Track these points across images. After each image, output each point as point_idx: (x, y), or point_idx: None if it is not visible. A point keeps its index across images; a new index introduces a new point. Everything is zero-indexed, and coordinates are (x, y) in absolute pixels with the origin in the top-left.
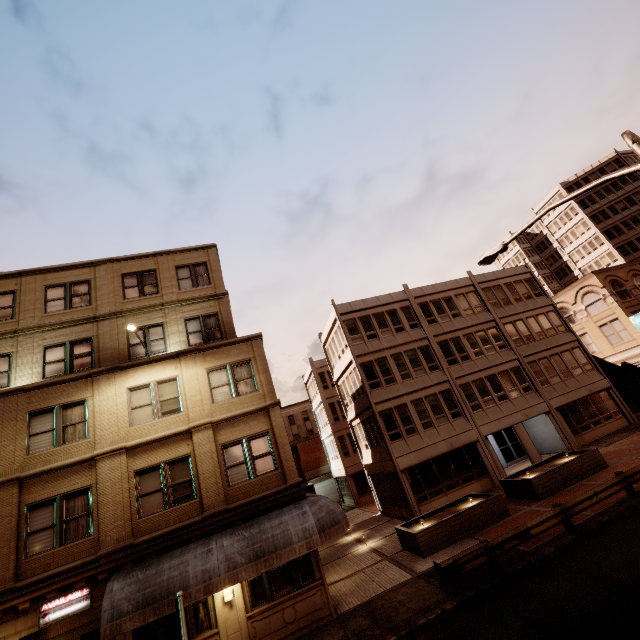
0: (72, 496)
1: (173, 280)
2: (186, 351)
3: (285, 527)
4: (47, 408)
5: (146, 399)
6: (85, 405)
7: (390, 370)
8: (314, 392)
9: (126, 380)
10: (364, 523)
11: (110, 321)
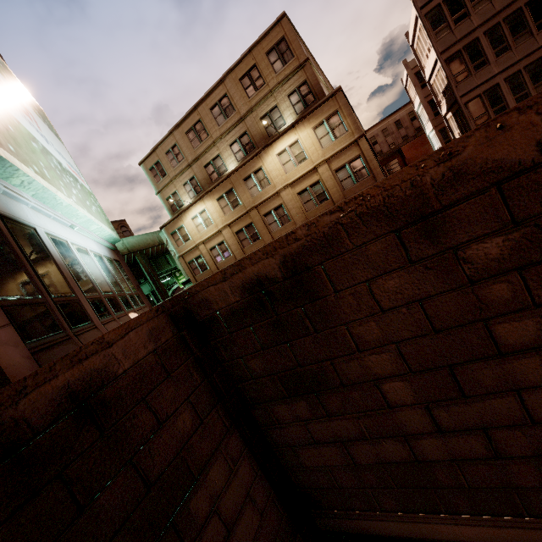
0: (277, 209)
1: (269, 67)
2: (297, 121)
3: None
4: (248, 176)
5: (287, 158)
6: (262, 170)
7: (481, 52)
8: (413, 94)
9: (274, 151)
10: None
11: (249, 117)
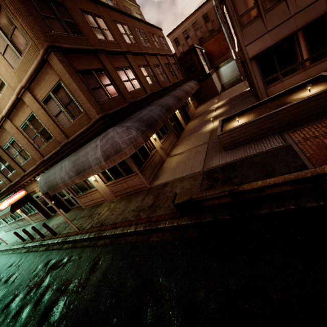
0: (12, 142)
1: None
2: None
3: (87, 157)
4: None
5: None
6: None
7: None
8: None
9: None
10: (233, 99)
11: None
